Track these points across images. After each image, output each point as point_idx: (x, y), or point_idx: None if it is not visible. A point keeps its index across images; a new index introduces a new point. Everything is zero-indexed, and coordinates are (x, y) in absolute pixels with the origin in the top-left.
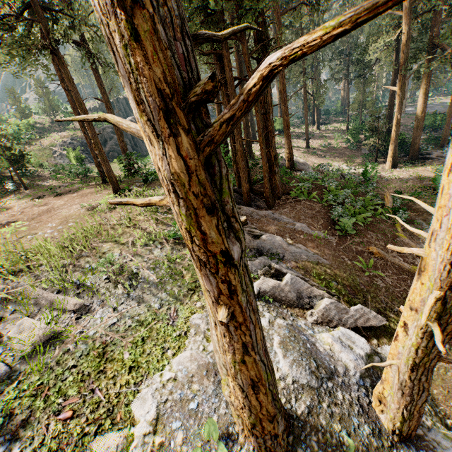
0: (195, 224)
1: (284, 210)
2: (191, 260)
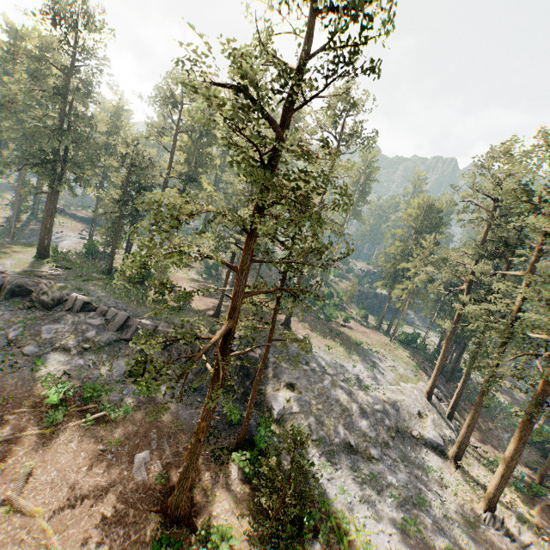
0: (439, 366)
1: (450, 386)
2: (417, 375)
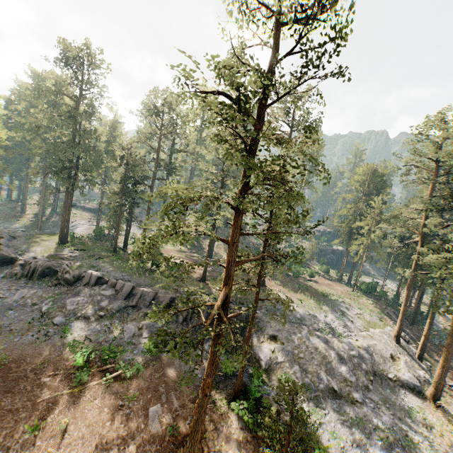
0: (403, 311)
1: (414, 328)
2: (382, 320)
